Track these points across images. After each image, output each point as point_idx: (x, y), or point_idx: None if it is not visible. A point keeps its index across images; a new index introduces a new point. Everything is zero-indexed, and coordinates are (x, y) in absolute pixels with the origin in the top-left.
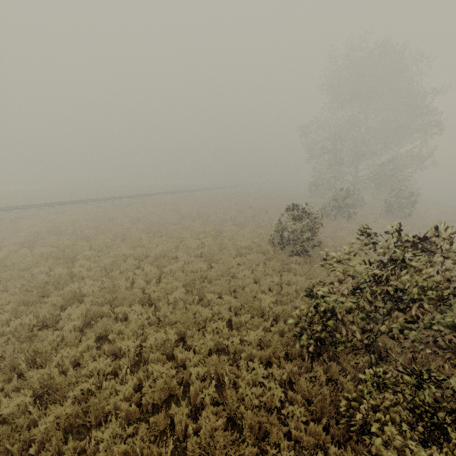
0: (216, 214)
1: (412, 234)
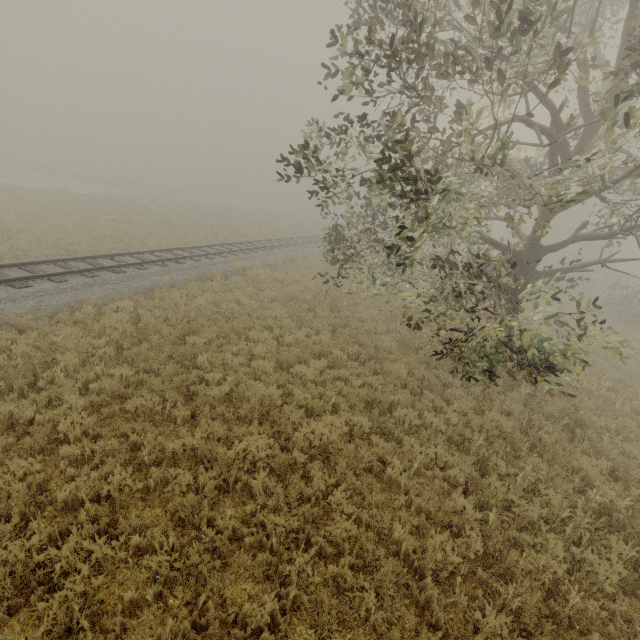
0: None
1: None
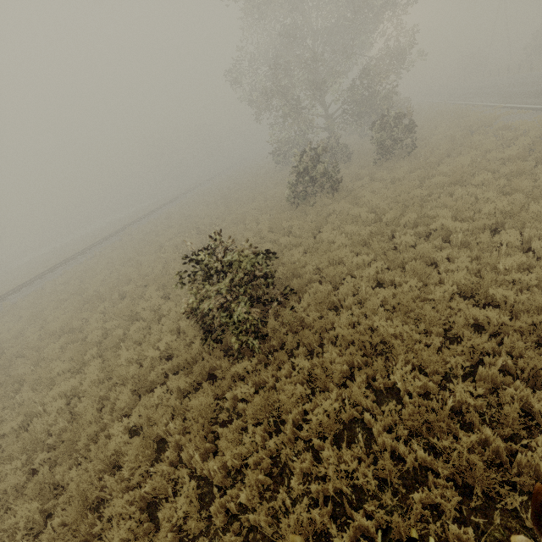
0: (142, 271)
1: (429, 183)
